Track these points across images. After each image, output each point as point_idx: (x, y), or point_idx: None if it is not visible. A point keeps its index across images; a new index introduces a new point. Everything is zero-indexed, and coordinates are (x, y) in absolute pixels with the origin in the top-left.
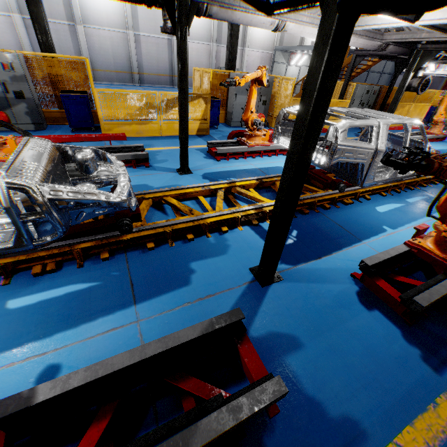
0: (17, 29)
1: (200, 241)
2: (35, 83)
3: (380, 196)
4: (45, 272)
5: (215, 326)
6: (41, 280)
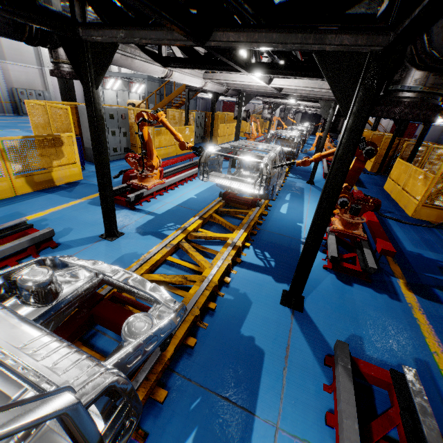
0: None
1: (221, 304)
2: None
3: (273, 201)
4: None
5: (348, 367)
6: None
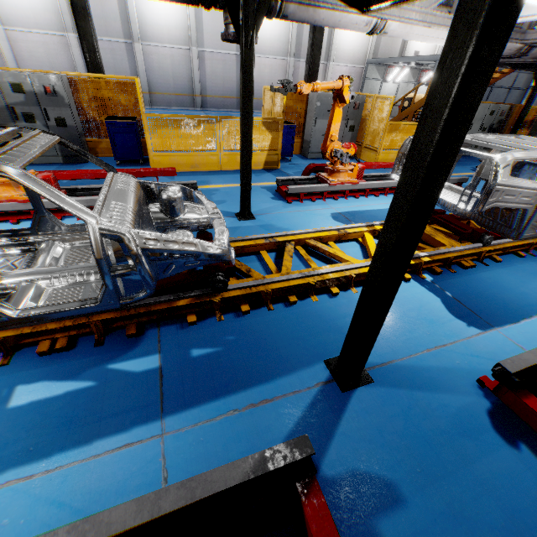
0: (71, 50)
1: (259, 315)
2: (79, 108)
3: (515, 257)
4: (54, 349)
5: (268, 466)
6: (47, 361)
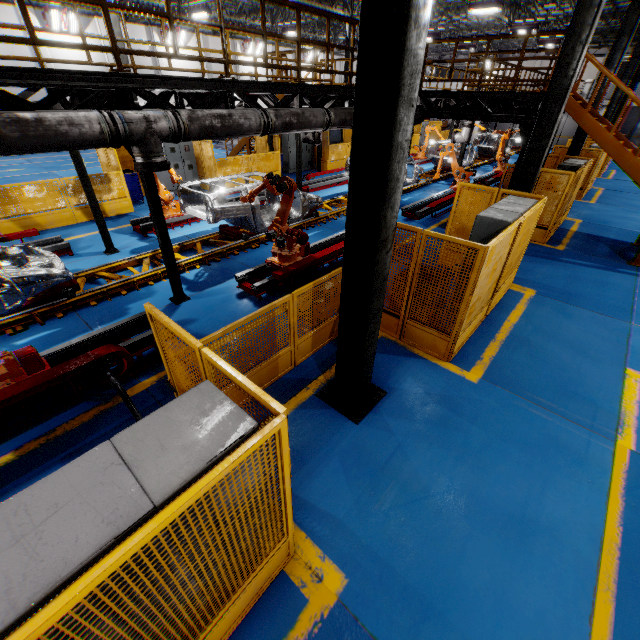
0: None
1: (133, 294)
2: None
3: None
4: (17, 332)
5: (139, 316)
6: (18, 336)
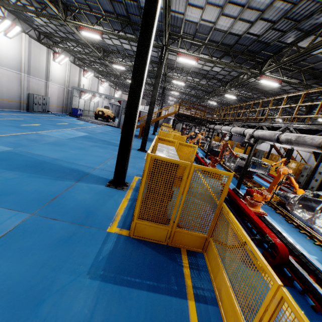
0: None
1: None
2: None
3: None
4: None
5: None
6: None
